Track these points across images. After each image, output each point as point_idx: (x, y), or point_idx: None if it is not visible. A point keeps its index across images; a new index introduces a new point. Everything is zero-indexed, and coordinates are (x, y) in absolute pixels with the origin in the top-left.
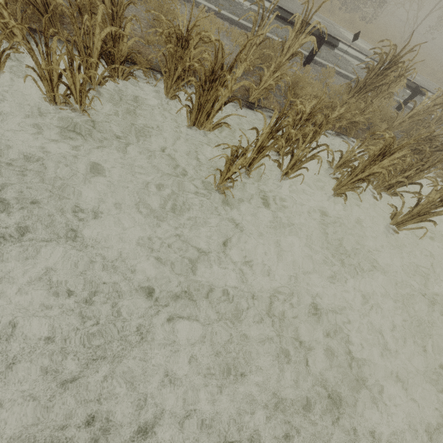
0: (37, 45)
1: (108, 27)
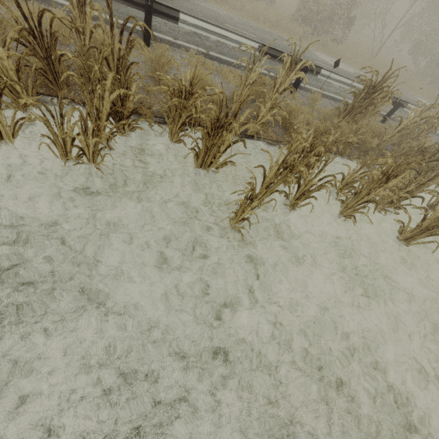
0: (53, 116)
1: (117, 90)
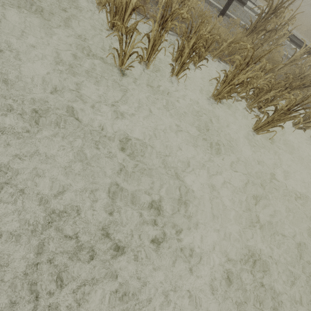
0: None
1: None
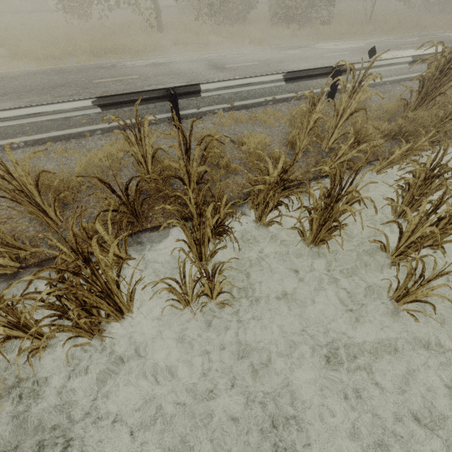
0: (177, 281)
1: (216, 215)
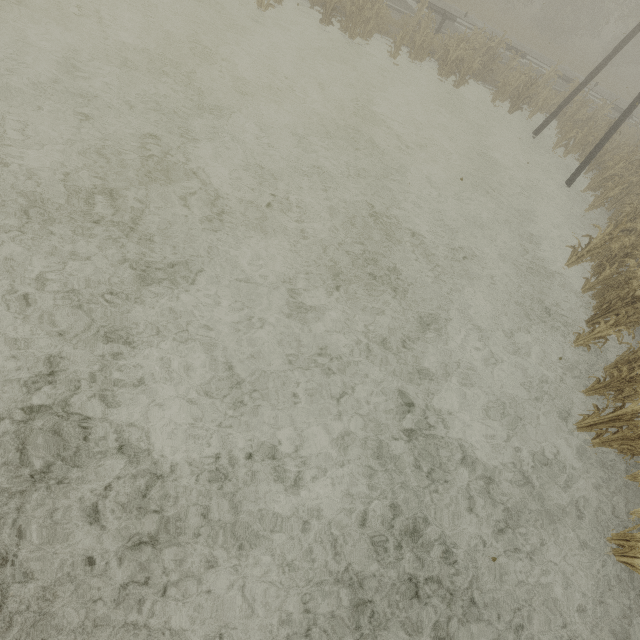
0: None
1: None
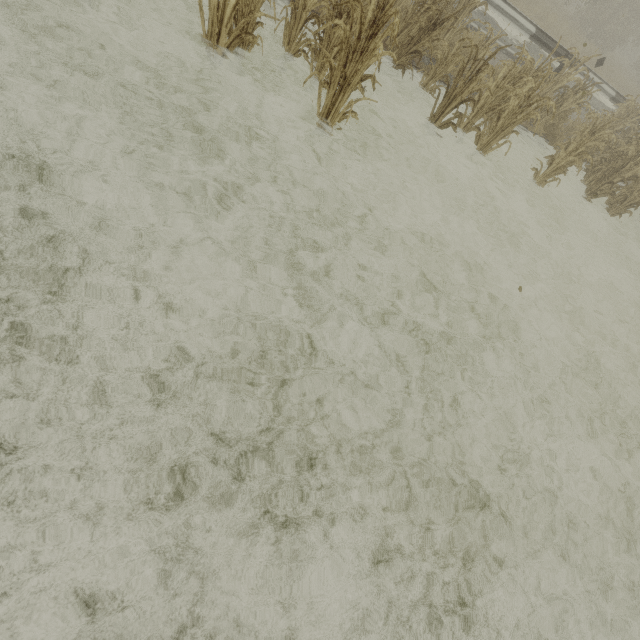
0: None
1: None
